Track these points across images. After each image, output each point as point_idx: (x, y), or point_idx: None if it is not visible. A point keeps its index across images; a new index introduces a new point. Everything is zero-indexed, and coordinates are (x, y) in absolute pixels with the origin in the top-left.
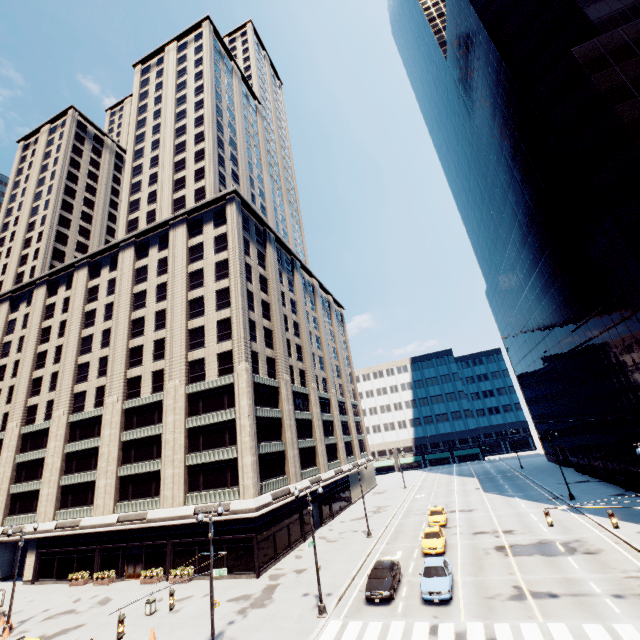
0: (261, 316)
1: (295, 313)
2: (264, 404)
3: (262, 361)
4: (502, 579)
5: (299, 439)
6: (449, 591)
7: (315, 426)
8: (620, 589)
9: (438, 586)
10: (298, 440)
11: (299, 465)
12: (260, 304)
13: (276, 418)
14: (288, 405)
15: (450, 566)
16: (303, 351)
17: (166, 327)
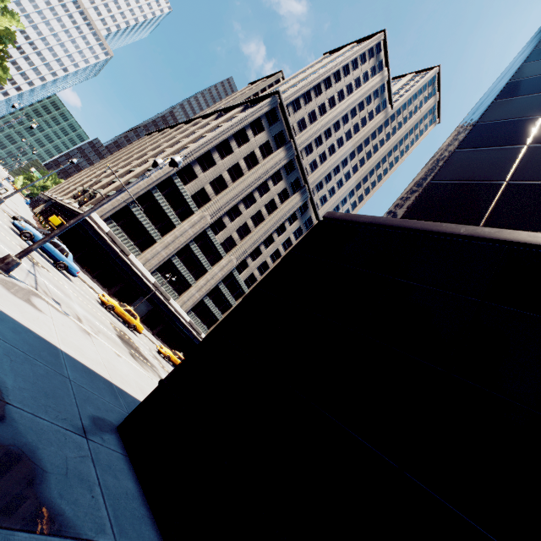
0: (226, 168)
1: (269, 212)
2: (170, 202)
3: (196, 184)
4: (62, 280)
5: (180, 261)
6: (23, 225)
7: (204, 276)
8: (48, 288)
9: (27, 224)
10: (177, 257)
11: (158, 264)
12: (233, 163)
13: (172, 222)
14: (189, 228)
15: (65, 259)
16: (249, 235)
17: (180, 143)
